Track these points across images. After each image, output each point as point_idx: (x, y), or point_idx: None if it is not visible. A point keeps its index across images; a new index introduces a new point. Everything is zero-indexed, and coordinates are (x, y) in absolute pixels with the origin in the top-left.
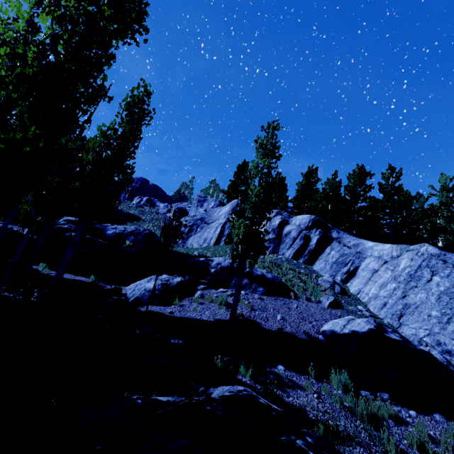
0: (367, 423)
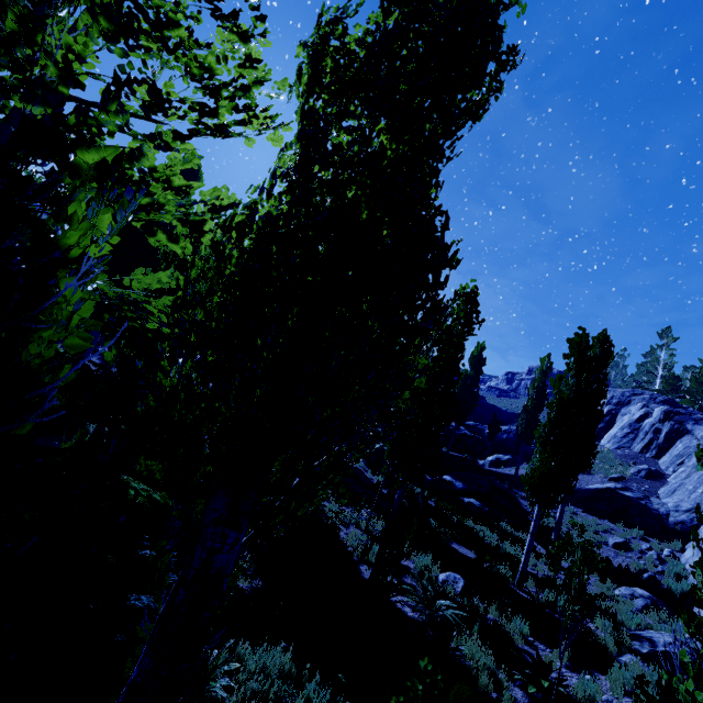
0: None
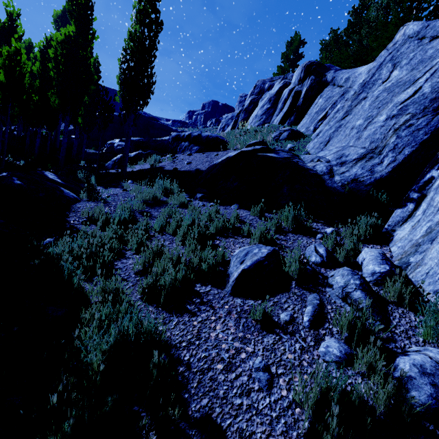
0: (143, 202)
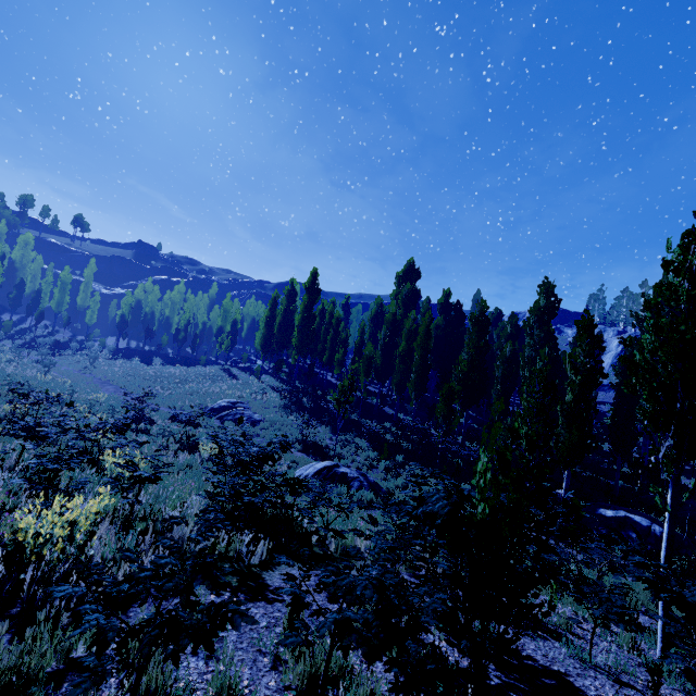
0: None
